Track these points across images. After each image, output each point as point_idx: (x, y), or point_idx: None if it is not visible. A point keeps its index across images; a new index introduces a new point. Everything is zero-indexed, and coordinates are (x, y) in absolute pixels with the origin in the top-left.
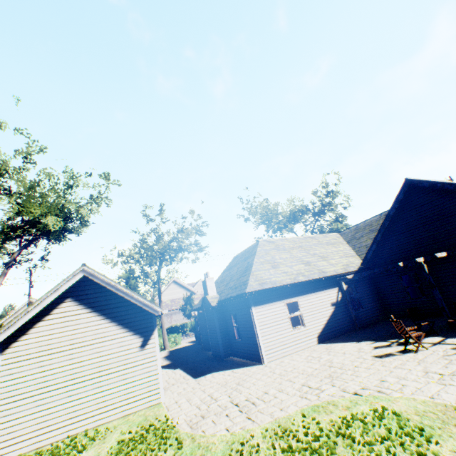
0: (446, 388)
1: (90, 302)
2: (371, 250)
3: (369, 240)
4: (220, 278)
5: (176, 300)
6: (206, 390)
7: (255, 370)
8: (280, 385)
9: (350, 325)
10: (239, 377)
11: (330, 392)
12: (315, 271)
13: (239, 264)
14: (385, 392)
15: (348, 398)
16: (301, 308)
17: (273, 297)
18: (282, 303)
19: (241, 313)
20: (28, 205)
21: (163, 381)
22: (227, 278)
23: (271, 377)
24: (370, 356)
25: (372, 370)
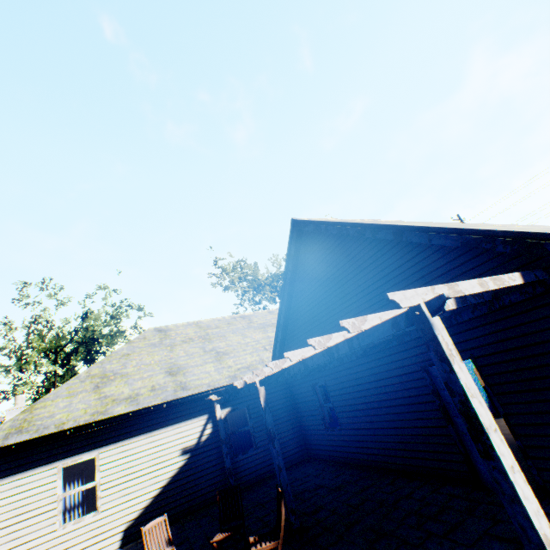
0: None
1: None
2: (278, 341)
3: None
4: None
5: None
6: None
7: None
8: None
9: (219, 489)
10: None
11: None
12: (169, 388)
13: None
14: None
15: None
16: (102, 473)
17: (33, 459)
18: (52, 470)
19: None
20: None
21: None
22: None
23: None
24: None
25: None
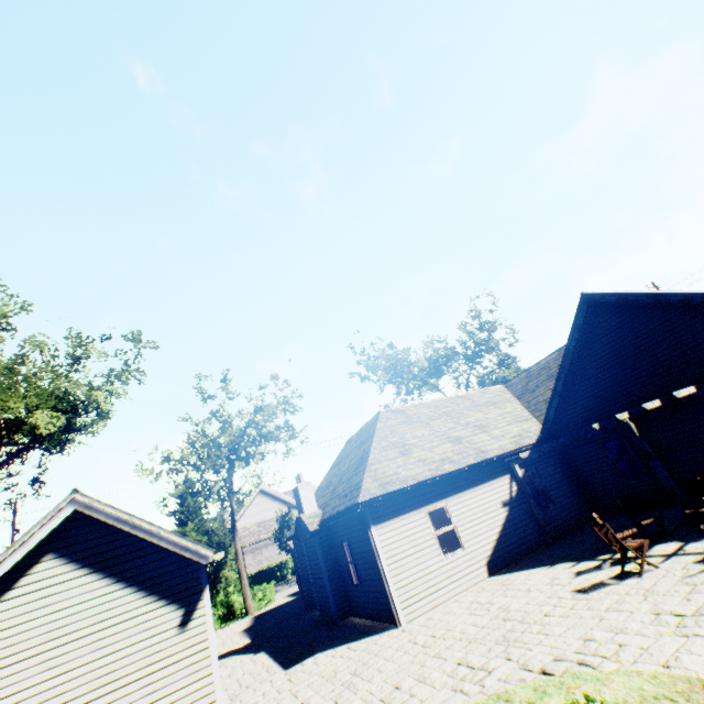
0: (689, 643)
1: (87, 556)
2: (552, 407)
3: (548, 391)
4: (326, 479)
5: (266, 522)
6: (300, 693)
7: (385, 640)
8: (422, 667)
9: (539, 536)
10: (357, 658)
11: (503, 674)
12: (469, 452)
13: (351, 454)
14: (592, 662)
15: (531, 683)
16: (454, 518)
17: (406, 504)
18: (421, 513)
19: (357, 538)
20: (3, 397)
21: (232, 681)
22: (335, 480)
23: (409, 654)
24: (568, 591)
25: (572, 620)
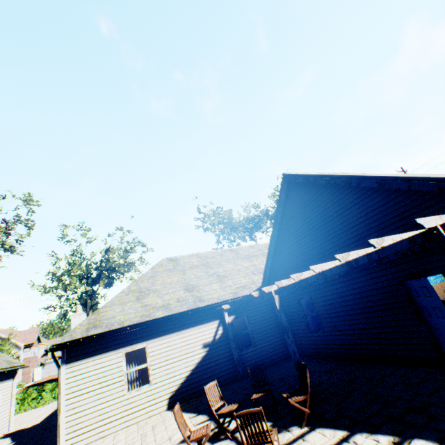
0: None
1: None
2: (268, 266)
3: None
4: None
5: None
6: None
7: None
8: None
9: (231, 373)
10: None
11: None
12: (190, 300)
13: None
14: None
15: None
16: (151, 357)
17: (106, 346)
18: (119, 354)
19: None
20: None
21: None
22: None
23: None
24: None
25: None
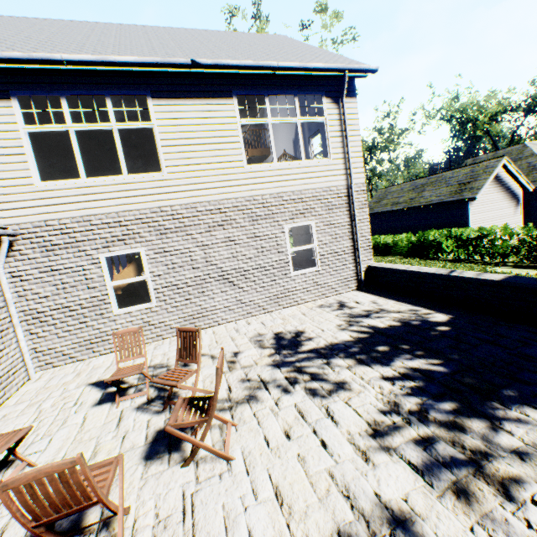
0: None
1: (496, 181)
2: None
3: None
4: None
5: None
6: None
7: None
8: None
9: None
10: None
11: None
12: None
13: None
14: None
15: None
16: None
17: None
18: None
19: None
20: None
21: None
22: None
23: None
24: None
25: None
